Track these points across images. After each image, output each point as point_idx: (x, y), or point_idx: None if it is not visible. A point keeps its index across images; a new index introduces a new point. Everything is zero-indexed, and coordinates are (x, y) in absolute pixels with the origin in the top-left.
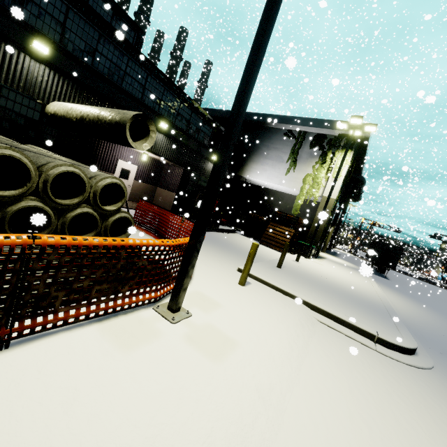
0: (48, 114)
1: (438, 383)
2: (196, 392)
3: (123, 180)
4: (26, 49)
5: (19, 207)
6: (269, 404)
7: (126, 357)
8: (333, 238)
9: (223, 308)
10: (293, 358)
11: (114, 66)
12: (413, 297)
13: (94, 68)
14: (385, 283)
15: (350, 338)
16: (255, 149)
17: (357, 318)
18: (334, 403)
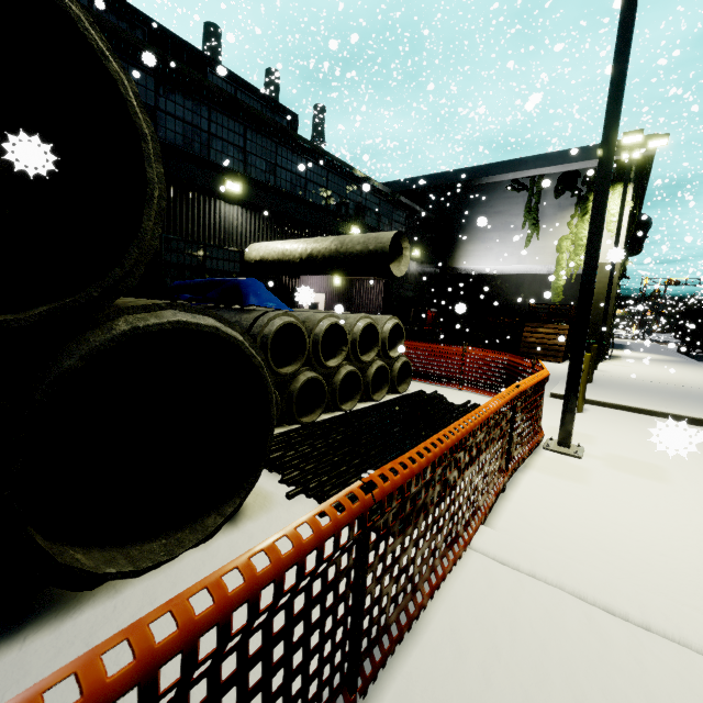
0: (251, 262)
1: None
2: (684, 503)
3: None
4: (220, 194)
5: (343, 375)
6: None
7: (589, 487)
8: None
9: (599, 437)
10: None
11: (295, 176)
12: None
13: (279, 188)
14: None
15: None
16: (466, 222)
17: None
18: None
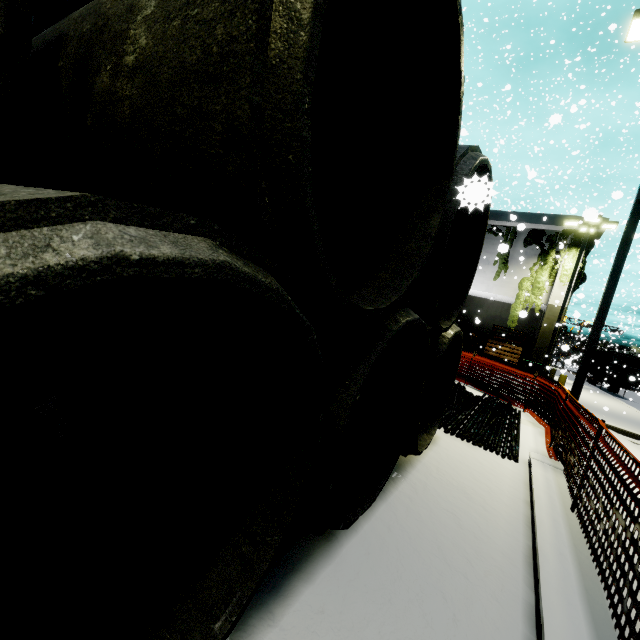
0: None
1: None
2: None
3: None
4: None
5: None
6: None
7: None
8: None
9: None
10: None
11: None
12: None
13: None
14: (634, 406)
15: None
16: None
17: None
18: None
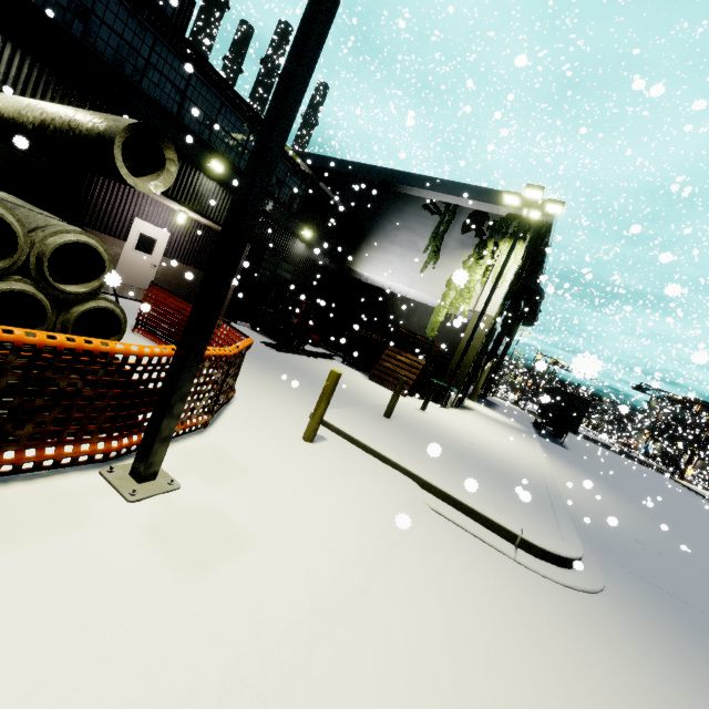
0: None
1: (605, 616)
2: (111, 641)
3: (143, 255)
4: None
5: None
6: (273, 663)
7: None
8: (491, 380)
9: (254, 478)
10: (358, 572)
11: (128, 47)
12: (598, 477)
13: (87, 45)
14: (559, 454)
15: (477, 538)
16: (377, 226)
17: (494, 506)
18: (411, 656)
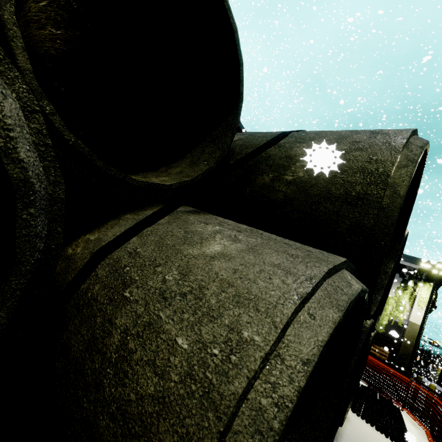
0: None
1: None
2: None
3: None
4: None
5: None
6: None
7: None
8: None
9: None
10: None
11: None
12: None
13: None
14: None
15: None
16: None
17: None
18: None
